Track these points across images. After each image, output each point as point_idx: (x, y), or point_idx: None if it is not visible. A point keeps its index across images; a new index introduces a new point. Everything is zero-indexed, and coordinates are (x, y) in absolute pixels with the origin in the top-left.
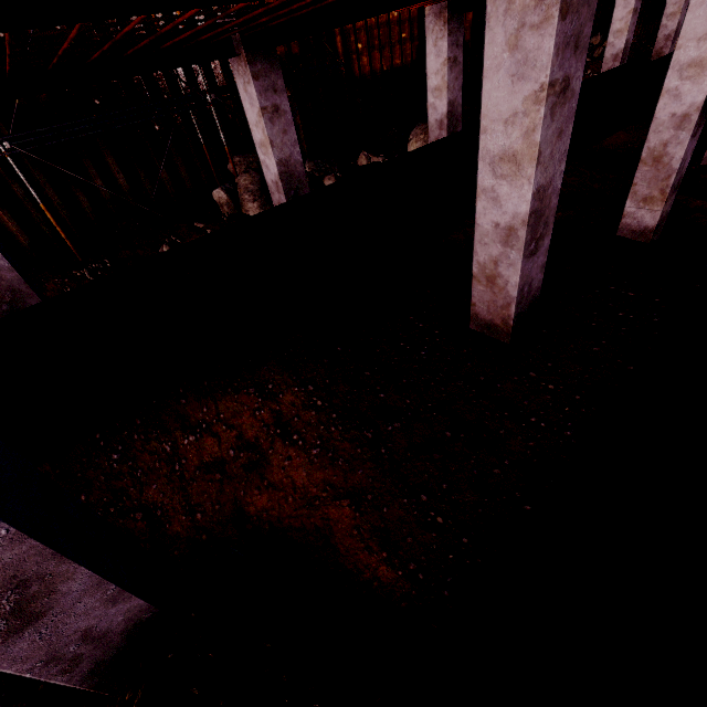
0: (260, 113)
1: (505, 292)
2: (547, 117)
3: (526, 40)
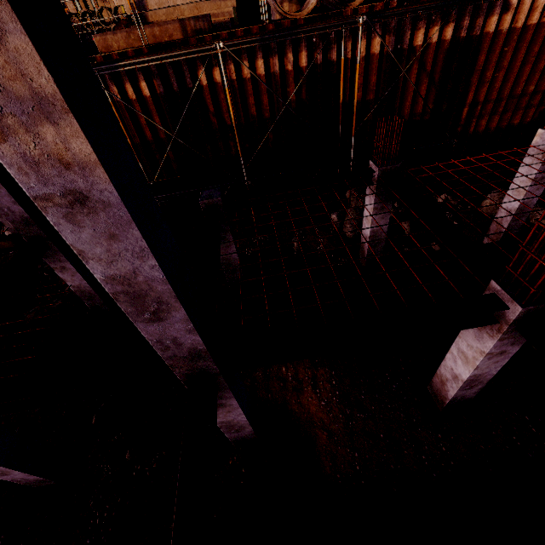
0: (372, 209)
1: (446, 393)
2: (485, 359)
3: (484, 333)
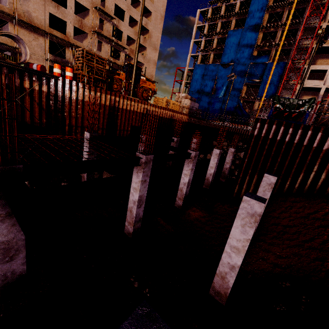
0: None
1: None
2: None
3: None
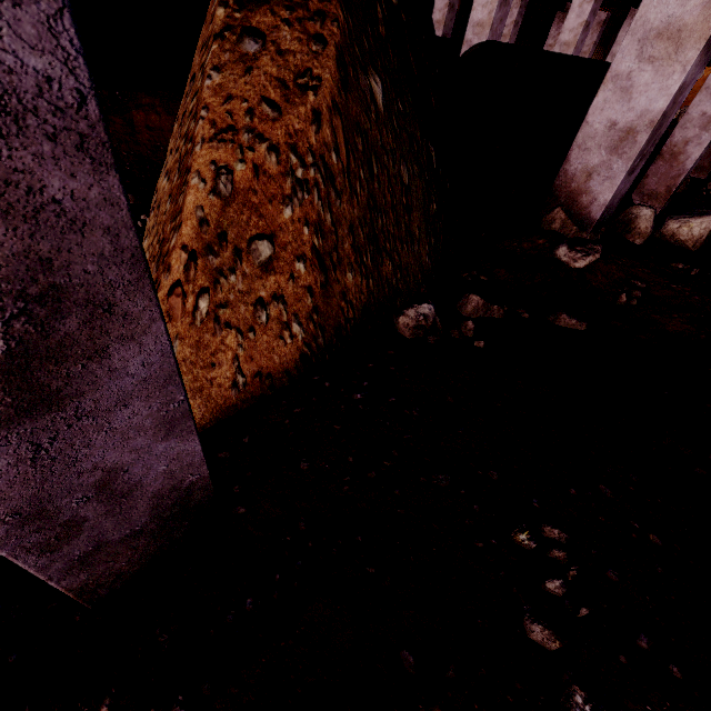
0: None
1: None
2: (498, 8)
3: None
